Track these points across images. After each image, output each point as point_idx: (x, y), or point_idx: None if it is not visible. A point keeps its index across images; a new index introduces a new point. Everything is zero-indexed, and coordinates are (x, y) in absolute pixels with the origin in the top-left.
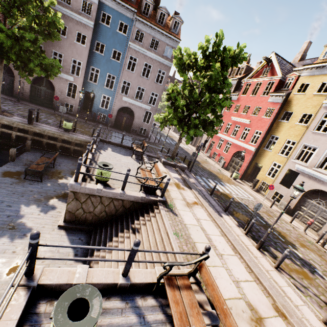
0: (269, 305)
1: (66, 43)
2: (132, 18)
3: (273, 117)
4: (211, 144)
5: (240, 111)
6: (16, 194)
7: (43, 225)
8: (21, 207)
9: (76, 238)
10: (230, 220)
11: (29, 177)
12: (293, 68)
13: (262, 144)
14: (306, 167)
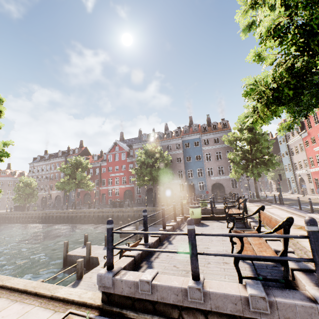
0: (303, 220)
1: (173, 165)
2: (199, 137)
3: None
4: (316, 182)
5: (317, 140)
6: None
7: None
8: None
9: None
10: (314, 215)
11: None
12: None
13: None
14: None
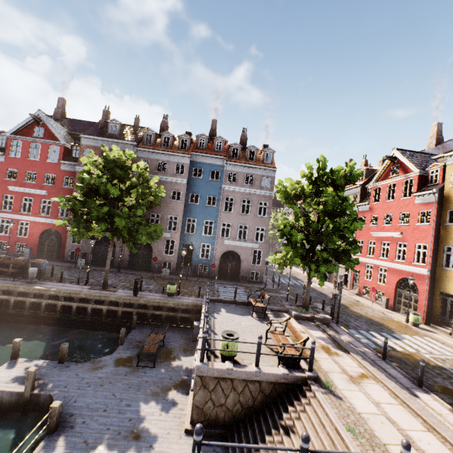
0: None
1: (162, 203)
2: (222, 164)
3: (434, 222)
4: (354, 274)
5: (380, 222)
6: (133, 388)
7: (168, 429)
8: (141, 406)
9: (209, 449)
10: (434, 402)
11: (141, 363)
12: (430, 156)
13: (436, 262)
14: None
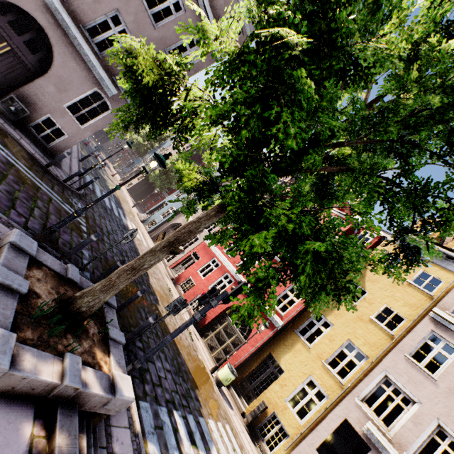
0: None
1: None
2: None
3: None
4: (190, 256)
5: None
6: None
7: None
8: None
9: None
10: None
11: None
12: None
13: (294, 320)
14: (390, 441)
